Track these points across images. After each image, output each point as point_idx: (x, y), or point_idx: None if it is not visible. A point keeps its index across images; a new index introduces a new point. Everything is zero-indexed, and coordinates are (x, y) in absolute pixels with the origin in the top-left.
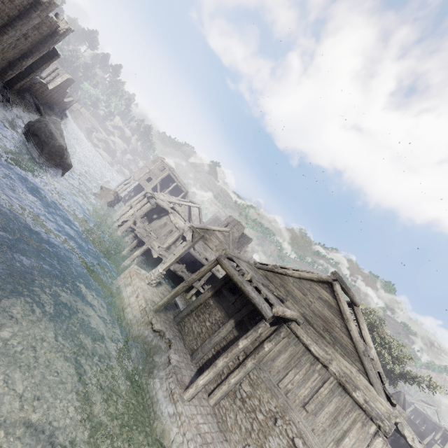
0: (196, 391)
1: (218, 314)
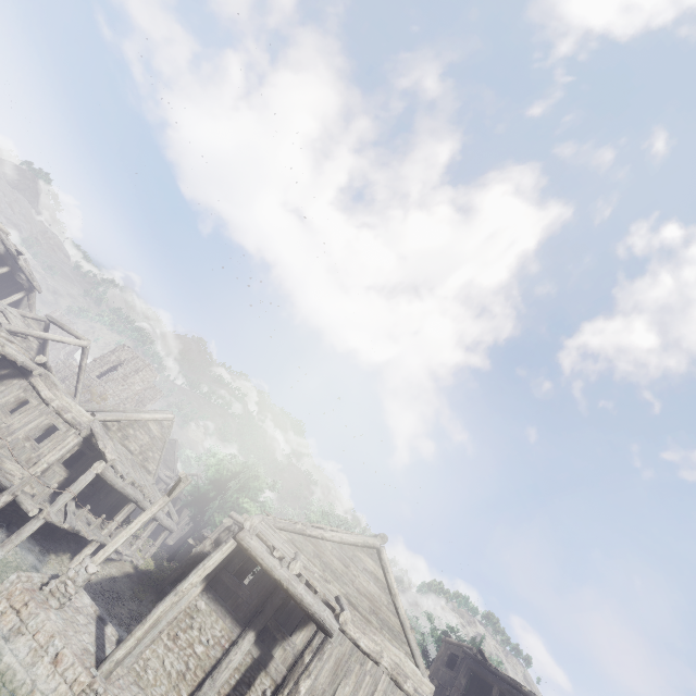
0: None
1: (218, 626)
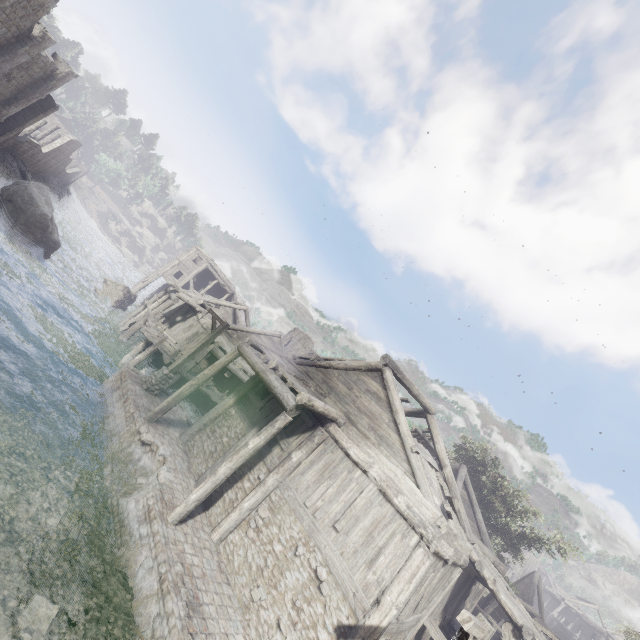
0: (186, 510)
1: (239, 426)
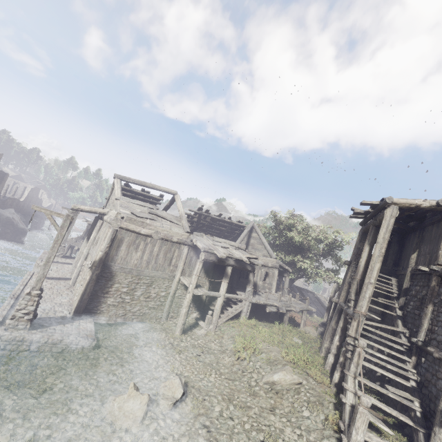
0: None
1: None
